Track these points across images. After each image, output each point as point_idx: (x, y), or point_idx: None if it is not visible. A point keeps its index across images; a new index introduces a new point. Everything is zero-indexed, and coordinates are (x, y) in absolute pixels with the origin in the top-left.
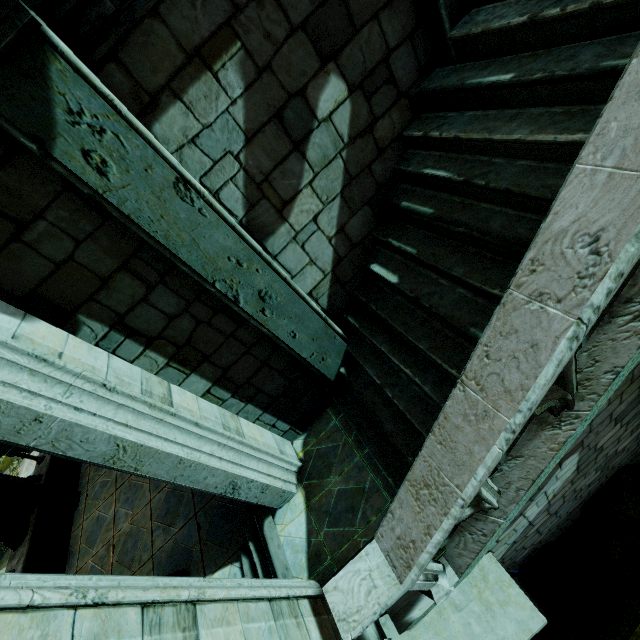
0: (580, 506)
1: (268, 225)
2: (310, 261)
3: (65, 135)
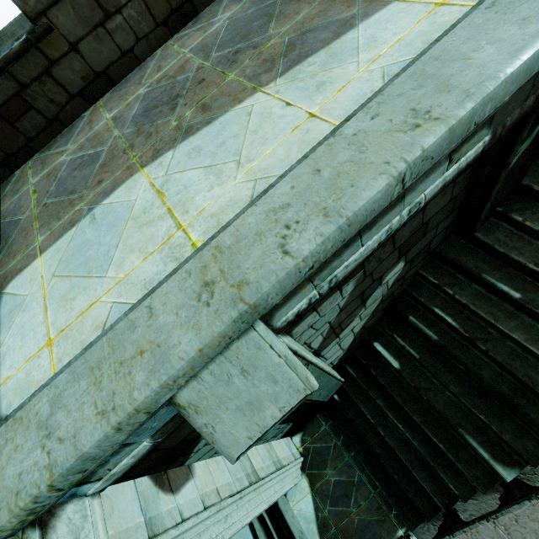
0: None
1: (328, 343)
2: (339, 348)
3: None
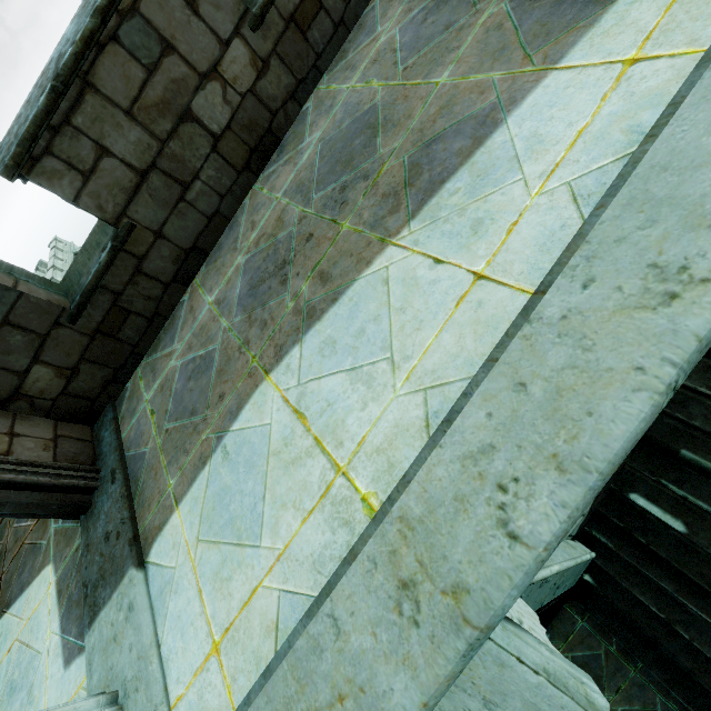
0: None
1: None
2: None
3: None
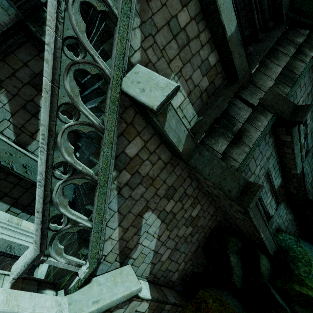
0: (200, 249)
1: (27, 141)
2: None
3: None
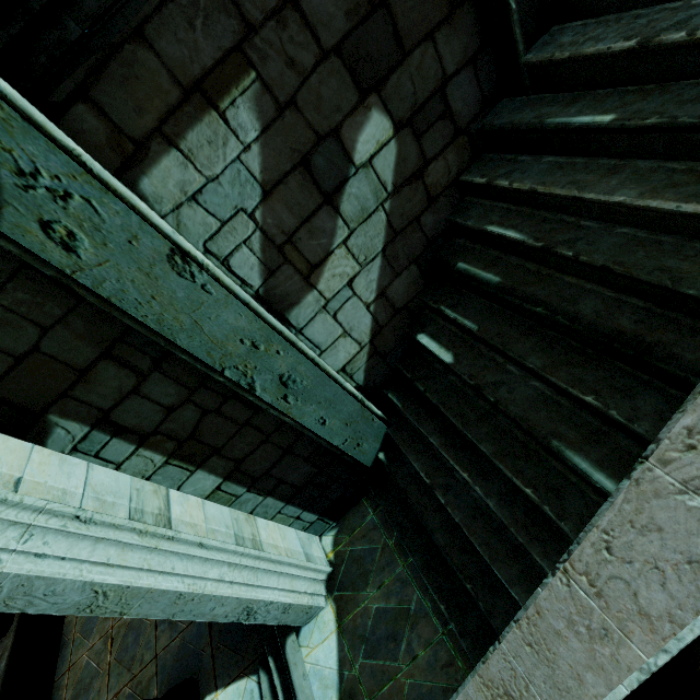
0: None
1: (292, 294)
2: (343, 332)
3: (15, 203)
